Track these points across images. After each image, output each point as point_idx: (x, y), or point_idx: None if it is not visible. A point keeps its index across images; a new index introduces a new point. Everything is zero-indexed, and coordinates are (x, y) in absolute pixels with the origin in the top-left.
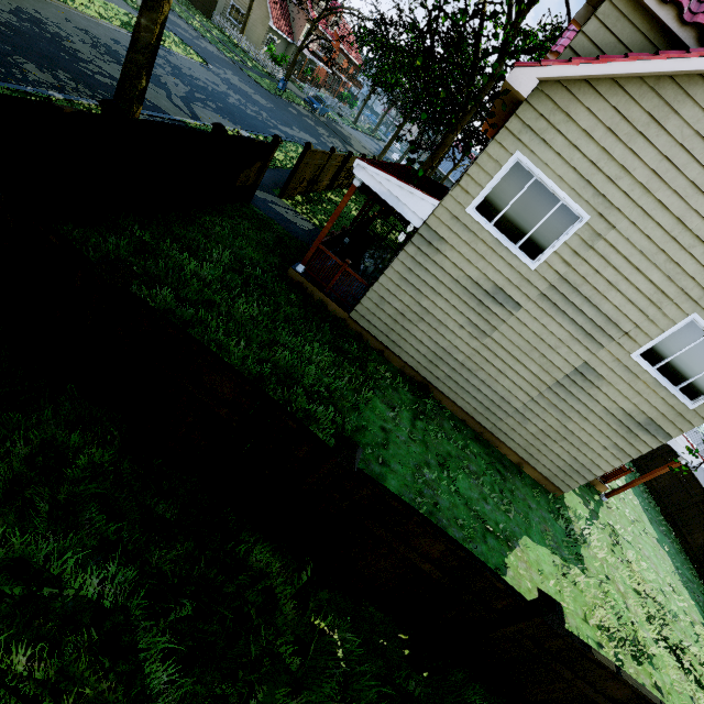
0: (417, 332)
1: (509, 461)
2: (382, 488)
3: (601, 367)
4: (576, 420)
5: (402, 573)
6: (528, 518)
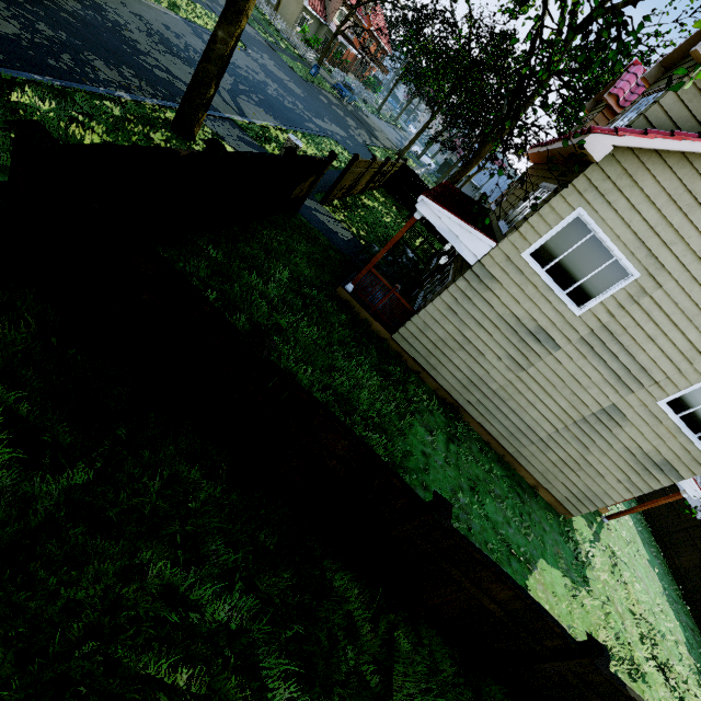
0: (456, 359)
1: (526, 483)
2: (466, 541)
3: (627, 410)
4: (596, 454)
5: (465, 607)
6: (543, 541)
